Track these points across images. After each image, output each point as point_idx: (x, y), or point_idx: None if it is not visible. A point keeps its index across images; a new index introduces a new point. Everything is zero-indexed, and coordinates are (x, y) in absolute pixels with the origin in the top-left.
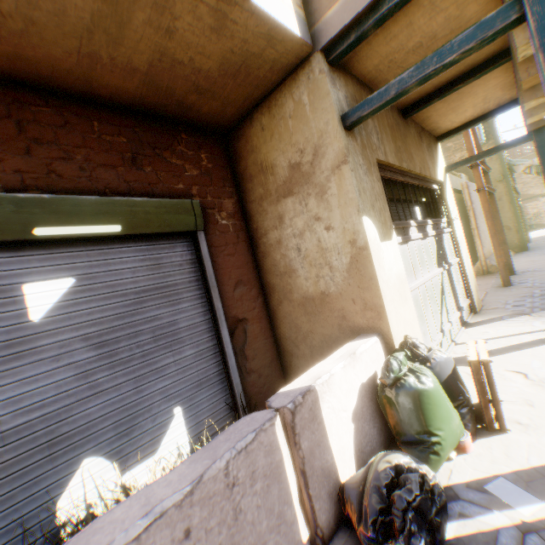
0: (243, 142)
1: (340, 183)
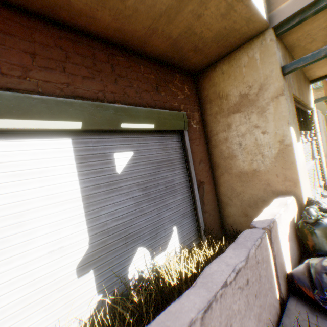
0: (207, 80)
1: (276, 106)
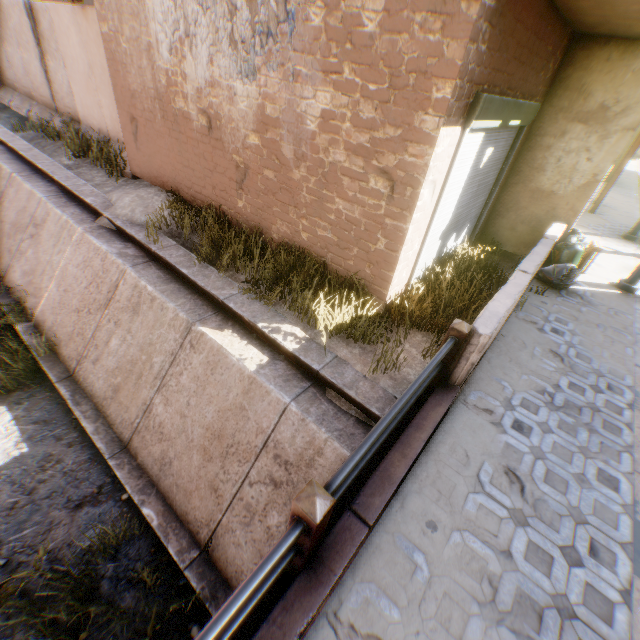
0: (583, 56)
1: (618, 140)
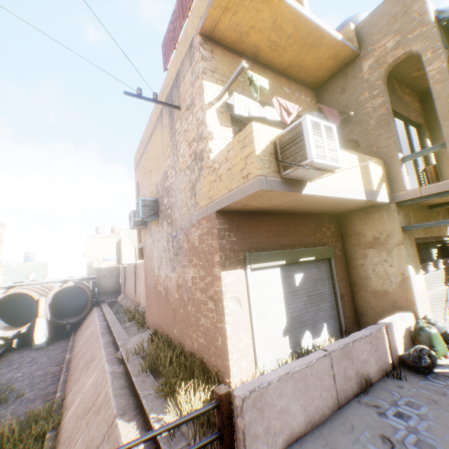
0: (348, 220)
1: (398, 251)
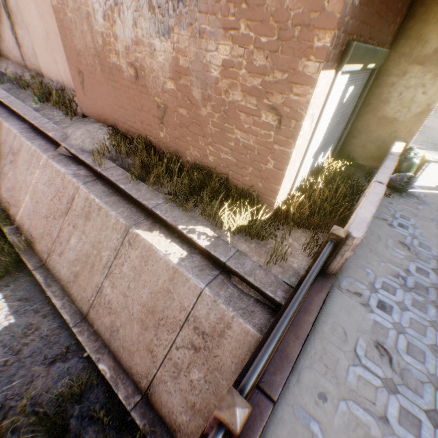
0: (422, 12)
1: None
